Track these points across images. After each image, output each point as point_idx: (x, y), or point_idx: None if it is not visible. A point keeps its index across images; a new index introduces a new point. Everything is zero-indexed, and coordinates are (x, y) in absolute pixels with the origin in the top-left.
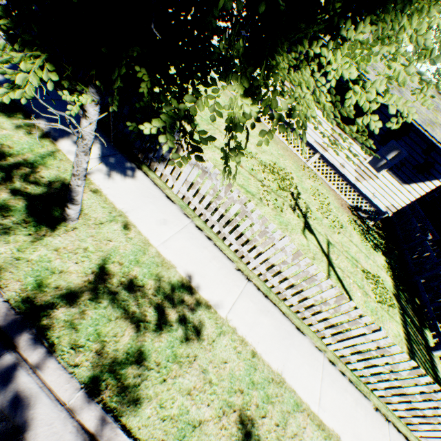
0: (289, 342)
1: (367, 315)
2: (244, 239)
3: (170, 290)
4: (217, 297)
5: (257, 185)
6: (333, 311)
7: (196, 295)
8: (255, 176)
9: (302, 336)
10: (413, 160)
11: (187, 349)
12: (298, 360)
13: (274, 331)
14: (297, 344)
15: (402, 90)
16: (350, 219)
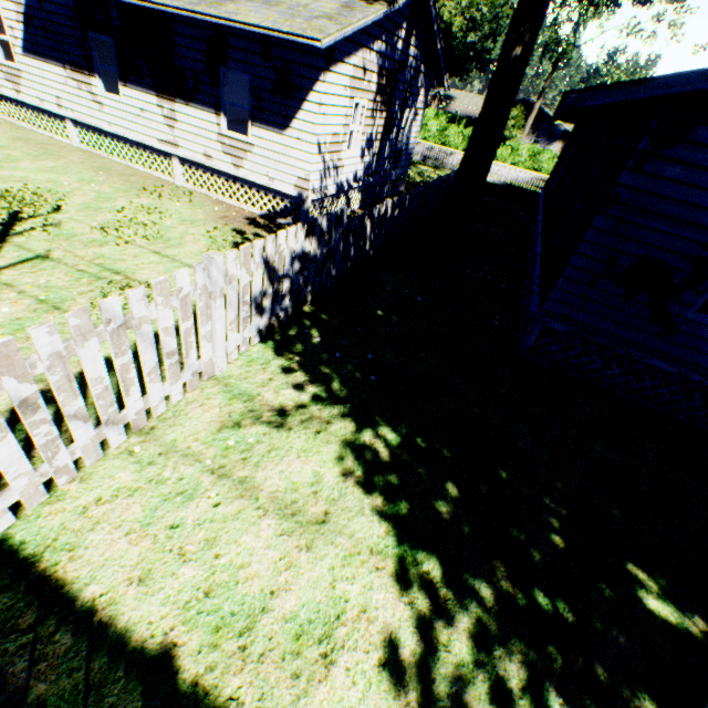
0: None
1: None
2: None
3: None
4: None
5: None
6: None
7: None
8: None
9: None
10: (265, 82)
11: None
12: None
13: None
14: None
15: None
16: (223, 230)
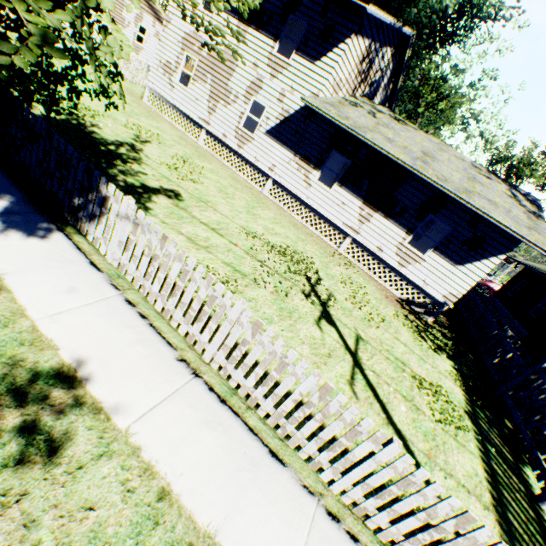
0: (248, 477)
1: (417, 440)
2: (193, 314)
3: (28, 380)
4: (122, 396)
5: (254, 265)
6: (322, 415)
7: (78, 391)
8: (255, 256)
9: (278, 467)
10: (460, 236)
11: (9, 480)
12: (261, 510)
13: (222, 456)
14: (265, 481)
15: (427, 161)
16: (398, 313)
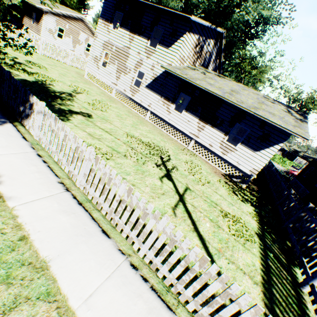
0: (82, 239)
1: (213, 241)
2: (70, 159)
3: None
4: (17, 193)
5: (127, 149)
6: (130, 207)
7: None
8: (129, 145)
9: (105, 238)
10: (255, 134)
11: None
12: (84, 255)
13: (69, 228)
14: (93, 243)
15: (233, 94)
16: (221, 180)
